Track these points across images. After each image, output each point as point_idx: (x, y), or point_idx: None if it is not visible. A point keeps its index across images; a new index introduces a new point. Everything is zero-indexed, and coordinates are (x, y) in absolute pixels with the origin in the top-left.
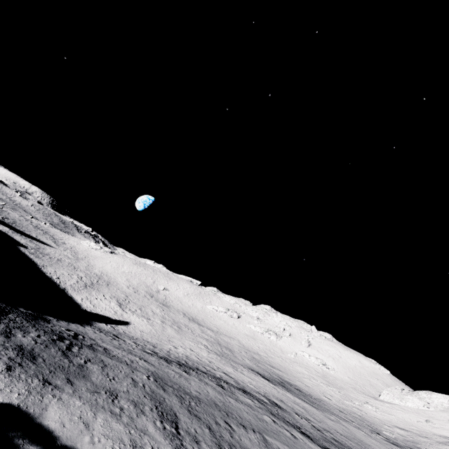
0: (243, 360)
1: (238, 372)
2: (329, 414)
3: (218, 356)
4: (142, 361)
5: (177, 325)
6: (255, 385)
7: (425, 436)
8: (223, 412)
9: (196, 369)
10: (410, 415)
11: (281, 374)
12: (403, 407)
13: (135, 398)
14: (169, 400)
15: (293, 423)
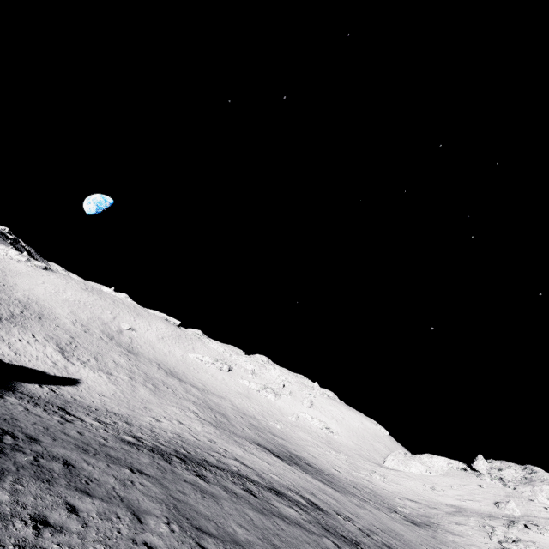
0: (243, 431)
1: (249, 452)
2: (351, 497)
3: (216, 429)
4: (138, 476)
5: (152, 383)
6: (277, 473)
7: (434, 506)
8: None
9: (206, 463)
10: (416, 483)
11: (286, 445)
12: (408, 473)
13: None
14: None
15: (348, 536)
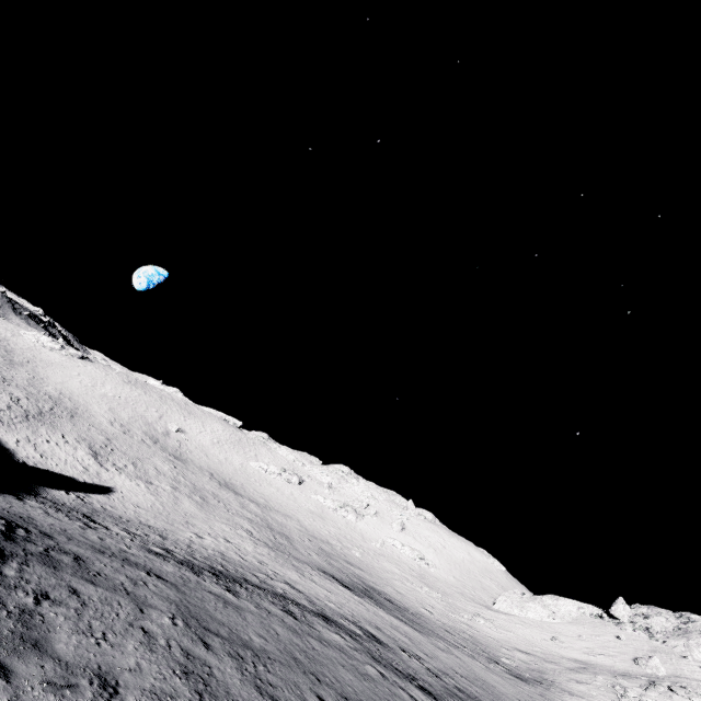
0: (308, 556)
1: (307, 578)
2: (436, 640)
3: (271, 551)
4: (154, 579)
5: (199, 495)
6: (336, 602)
7: (552, 660)
8: (311, 676)
9: (244, 581)
10: (533, 631)
11: (363, 576)
12: (524, 619)
13: (157, 683)
14: (219, 669)
15: (405, 670)
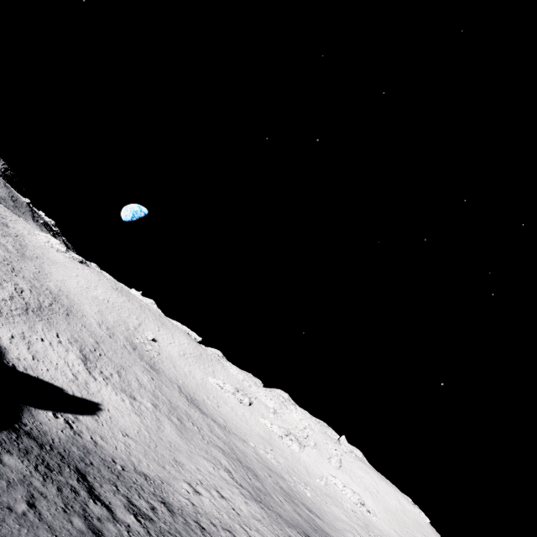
0: (283, 506)
1: None
2: None
3: (260, 508)
4: None
5: (176, 415)
6: None
7: None
8: None
9: None
10: None
11: (326, 530)
12: None
13: None
14: None
15: None
